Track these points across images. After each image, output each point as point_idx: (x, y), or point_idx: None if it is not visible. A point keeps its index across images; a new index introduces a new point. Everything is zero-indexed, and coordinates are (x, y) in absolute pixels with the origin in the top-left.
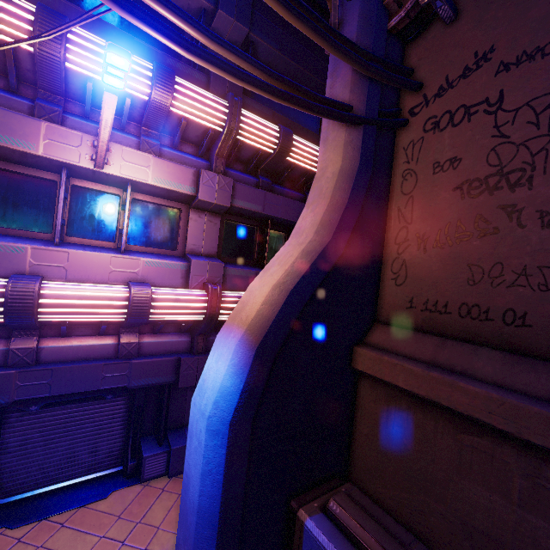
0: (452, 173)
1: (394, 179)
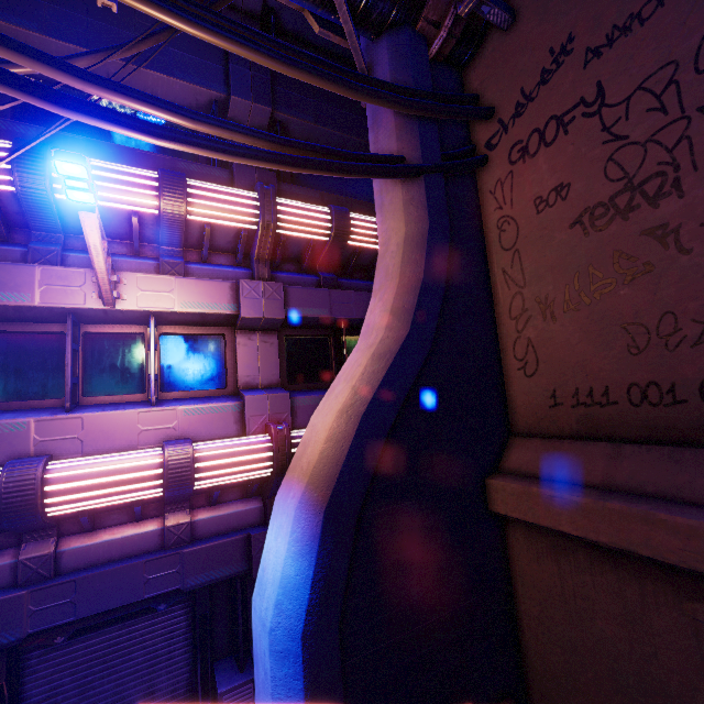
0: (562, 205)
1: (487, 234)
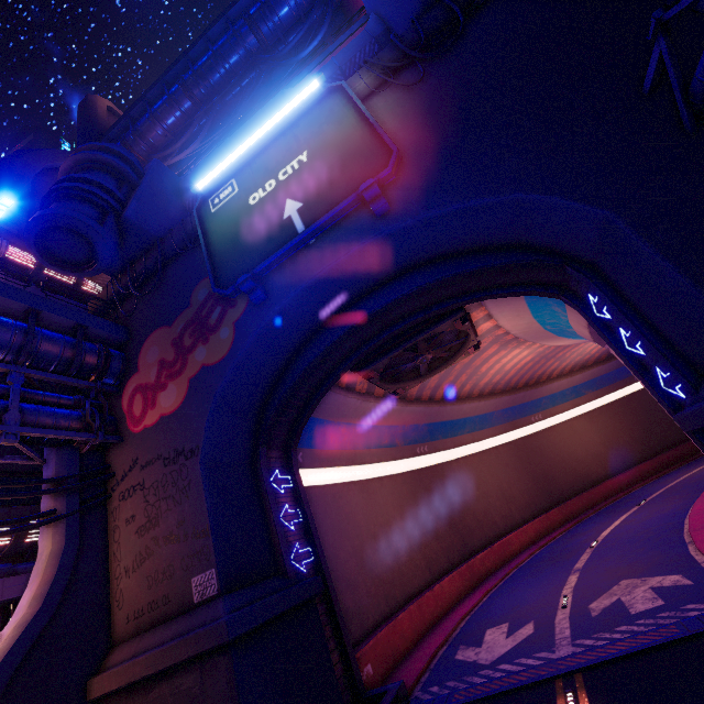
0: (134, 524)
1: (110, 533)
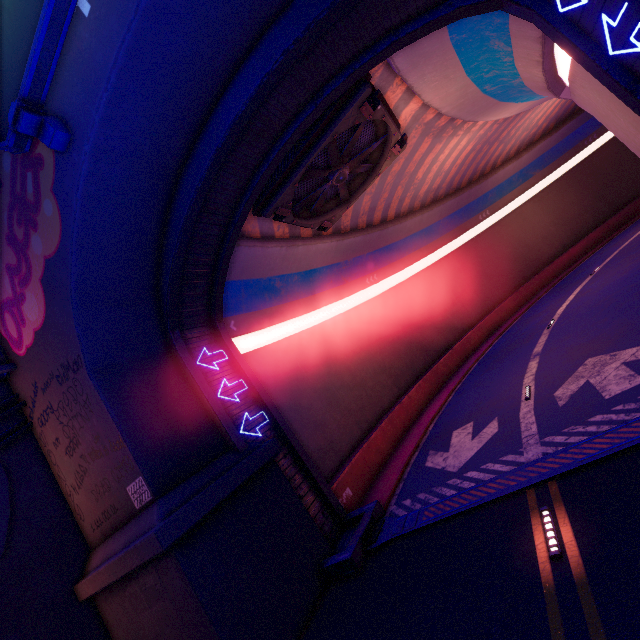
0: (61, 446)
1: (47, 458)
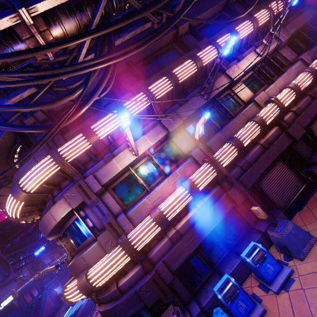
0: None
1: None
